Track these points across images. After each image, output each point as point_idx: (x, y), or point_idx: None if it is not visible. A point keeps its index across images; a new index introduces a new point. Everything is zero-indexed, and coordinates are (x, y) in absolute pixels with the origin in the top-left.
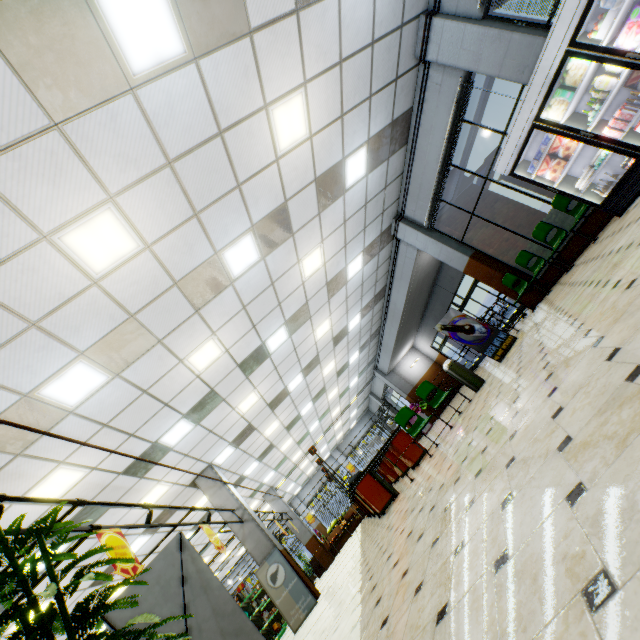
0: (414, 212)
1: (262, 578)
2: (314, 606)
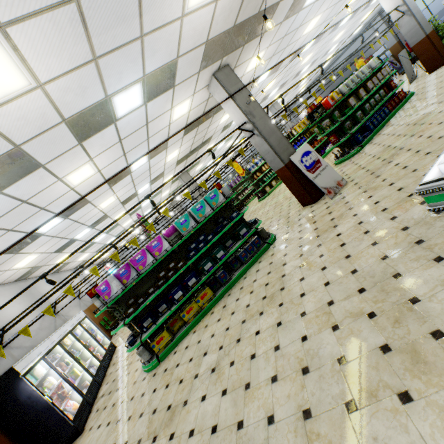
0: None
1: None
2: None
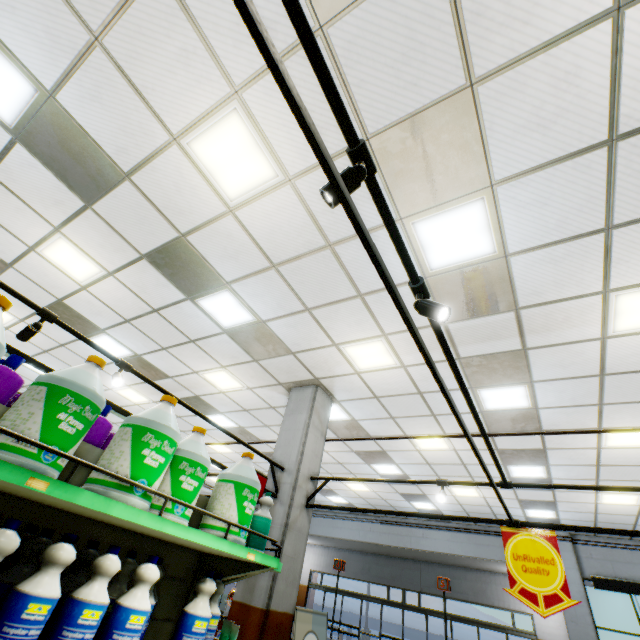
0: (590, 557)
1: (299, 634)
2: None
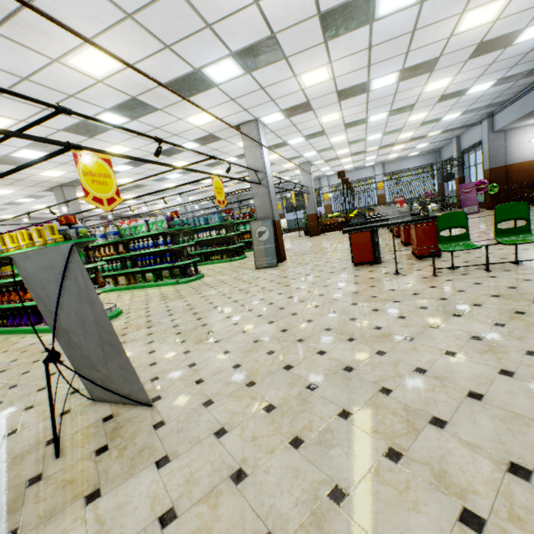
0: None
1: (253, 229)
2: (274, 267)
